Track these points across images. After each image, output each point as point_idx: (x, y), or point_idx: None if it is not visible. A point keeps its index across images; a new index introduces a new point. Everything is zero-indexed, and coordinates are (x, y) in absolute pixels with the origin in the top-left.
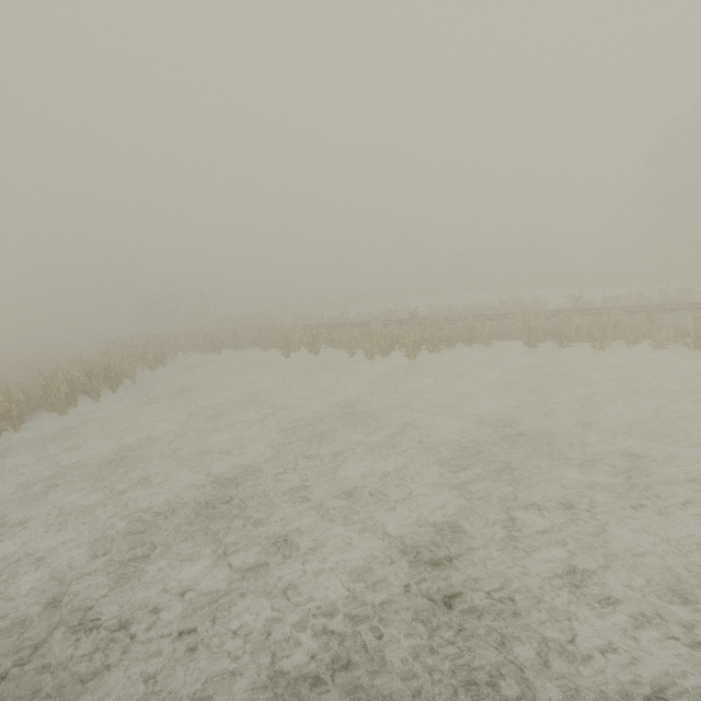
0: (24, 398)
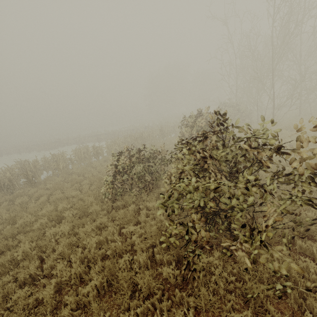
0: None
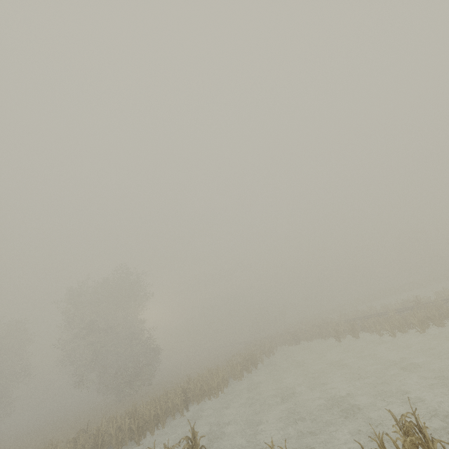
0: (224, 372)
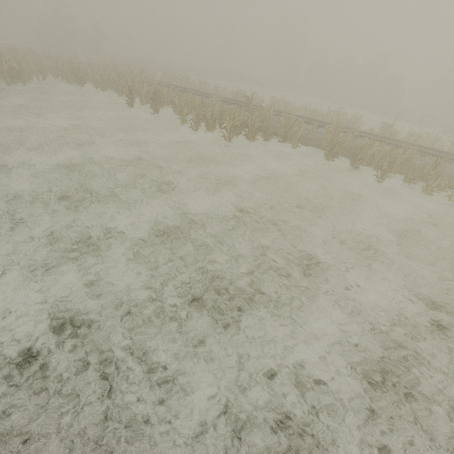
0: None
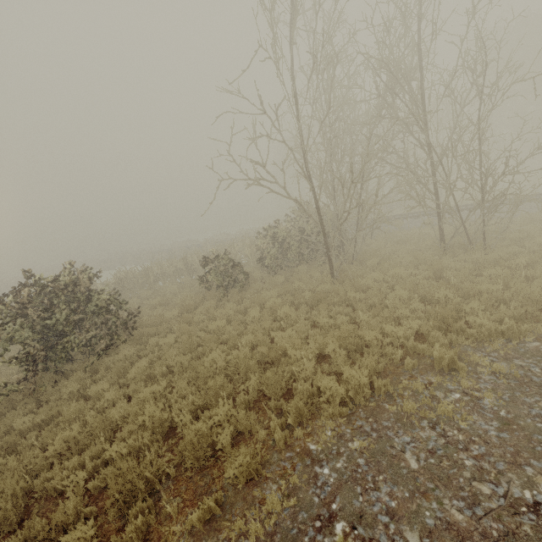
0: None
